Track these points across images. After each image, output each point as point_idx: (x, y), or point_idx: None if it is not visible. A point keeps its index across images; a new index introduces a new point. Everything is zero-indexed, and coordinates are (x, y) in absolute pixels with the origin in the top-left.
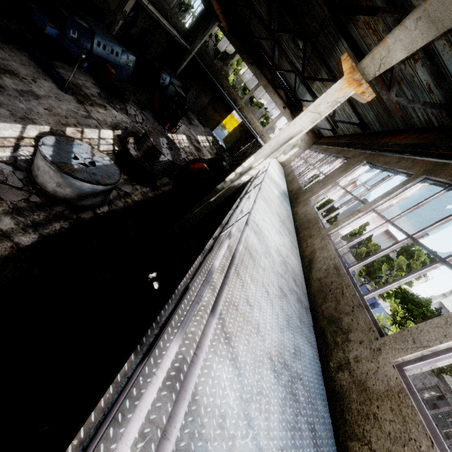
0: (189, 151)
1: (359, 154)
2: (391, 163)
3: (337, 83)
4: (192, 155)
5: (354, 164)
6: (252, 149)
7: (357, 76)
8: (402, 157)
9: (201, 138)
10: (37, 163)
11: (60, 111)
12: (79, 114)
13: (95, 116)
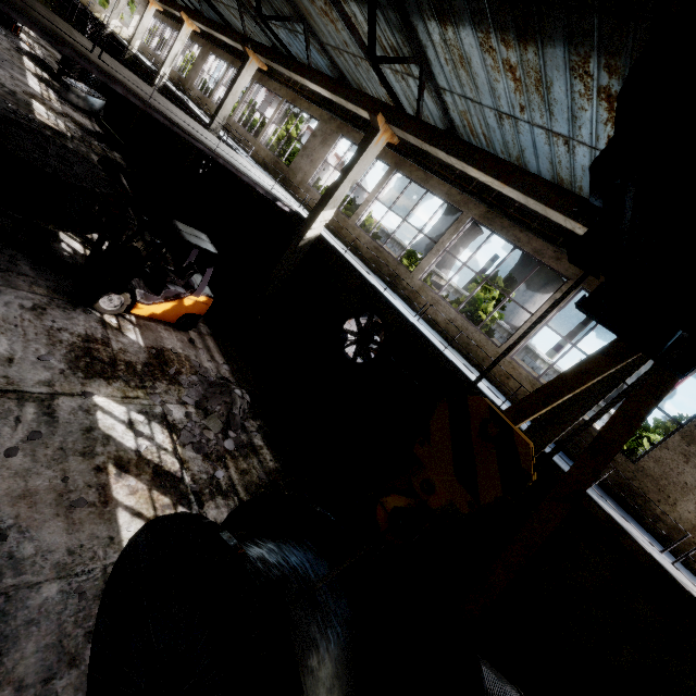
0: (47, 54)
1: (206, 44)
2: (222, 56)
3: (184, 26)
4: (53, 58)
5: (207, 55)
6: (81, 24)
7: (190, 22)
8: (224, 52)
9: (20, 24)
10: (75, 96)
11: (6, 52)
12: (5, 49)
13: (6, 47)
